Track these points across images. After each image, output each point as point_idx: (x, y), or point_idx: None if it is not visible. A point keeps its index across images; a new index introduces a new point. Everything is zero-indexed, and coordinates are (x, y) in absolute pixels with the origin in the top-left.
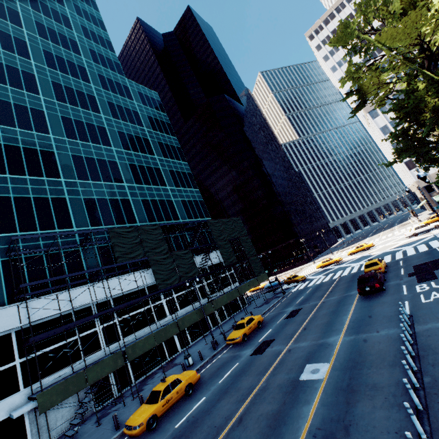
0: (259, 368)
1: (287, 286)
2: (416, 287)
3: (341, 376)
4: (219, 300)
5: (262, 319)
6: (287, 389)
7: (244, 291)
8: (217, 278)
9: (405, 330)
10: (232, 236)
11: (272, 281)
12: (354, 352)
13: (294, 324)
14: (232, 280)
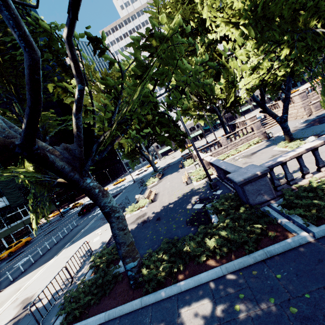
0: (1, 269)
1: (72, 210)
2: (98, 209)
3: (28, 259)
4: (1, 233)
5: (30, 239)
6: (3, 274)
7: (30, 221)
8: (2, 218)
9: (60, 234)
10: (22, 184)
11: (65, 208)
12: (45, 247)
13: (43, 238)
14: (24, 214)
